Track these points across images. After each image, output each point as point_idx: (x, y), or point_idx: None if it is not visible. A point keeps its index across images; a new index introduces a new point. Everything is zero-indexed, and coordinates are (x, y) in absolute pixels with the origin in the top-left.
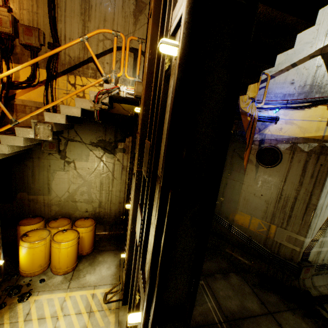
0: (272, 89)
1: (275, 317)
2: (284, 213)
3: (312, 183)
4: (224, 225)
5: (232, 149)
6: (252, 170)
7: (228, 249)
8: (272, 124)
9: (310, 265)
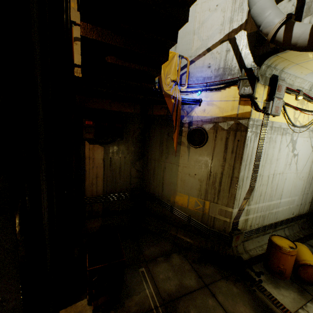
0: (194, 73)
1: (210, 288)
2: (214, 189)
3: (233, 158)
4: (167, 208)
5: (166, 133)
6: (185, 152)
7: (172, 230)
8: (197, 107)
9: (240, 233)
